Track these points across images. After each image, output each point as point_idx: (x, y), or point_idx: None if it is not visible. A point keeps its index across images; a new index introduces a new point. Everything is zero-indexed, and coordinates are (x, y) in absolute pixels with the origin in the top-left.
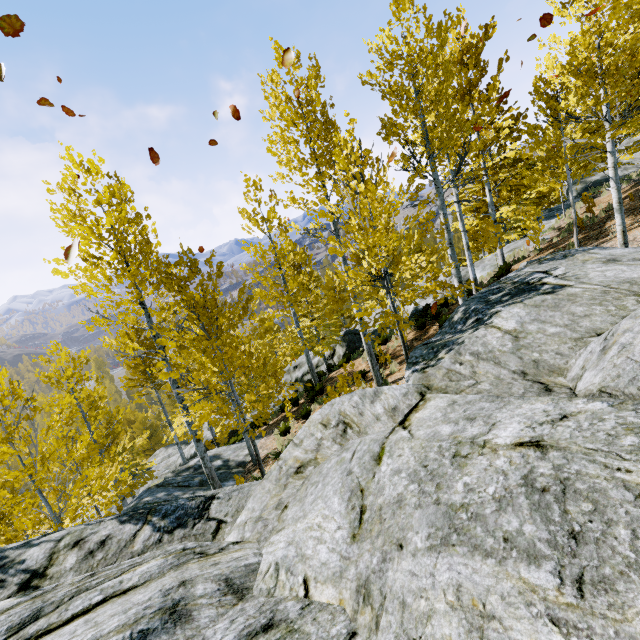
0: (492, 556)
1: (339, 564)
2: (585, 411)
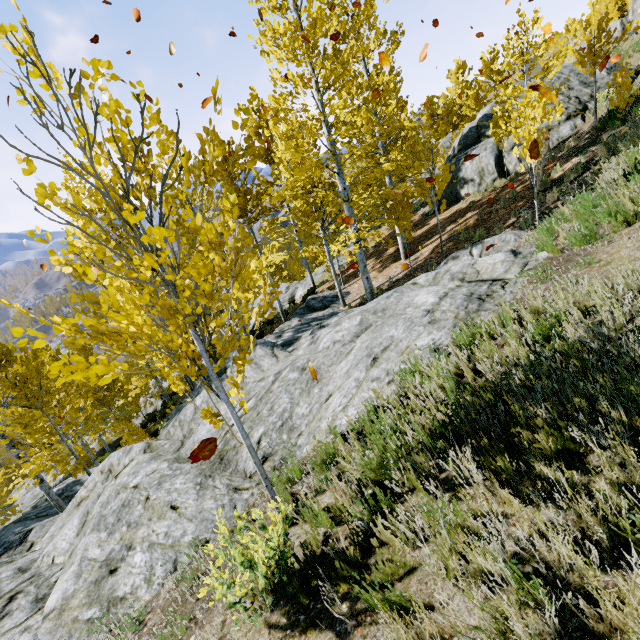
0: (99, 531)
1: (69, 547)
2: (161, 468)
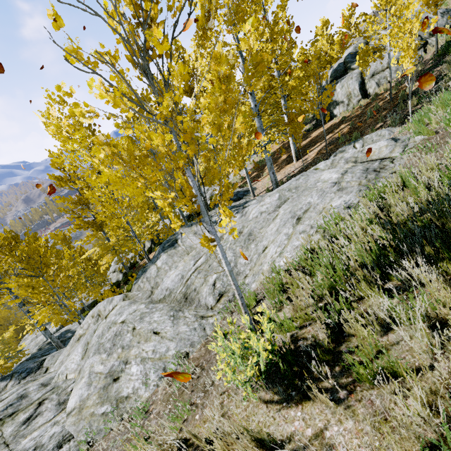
0: (100, 354)
1: (77, 367)
2: (140, 308)
